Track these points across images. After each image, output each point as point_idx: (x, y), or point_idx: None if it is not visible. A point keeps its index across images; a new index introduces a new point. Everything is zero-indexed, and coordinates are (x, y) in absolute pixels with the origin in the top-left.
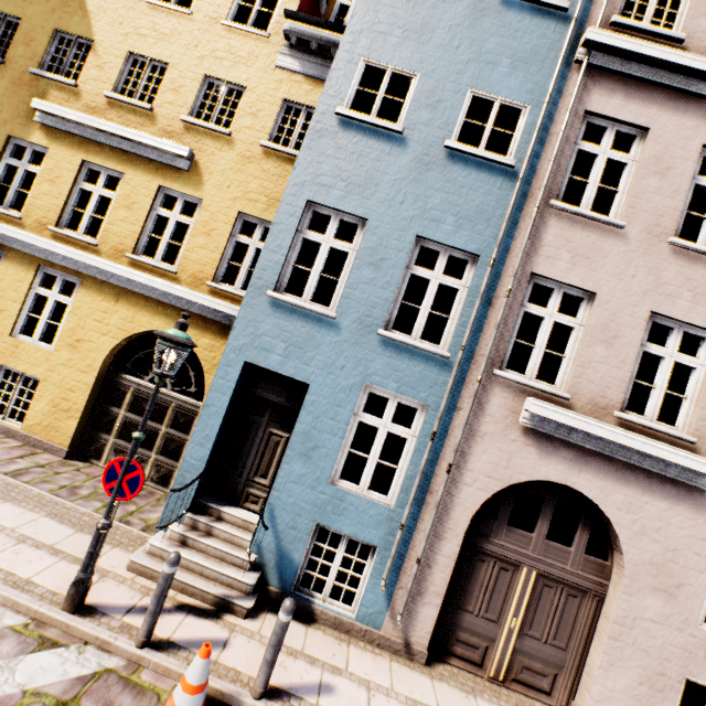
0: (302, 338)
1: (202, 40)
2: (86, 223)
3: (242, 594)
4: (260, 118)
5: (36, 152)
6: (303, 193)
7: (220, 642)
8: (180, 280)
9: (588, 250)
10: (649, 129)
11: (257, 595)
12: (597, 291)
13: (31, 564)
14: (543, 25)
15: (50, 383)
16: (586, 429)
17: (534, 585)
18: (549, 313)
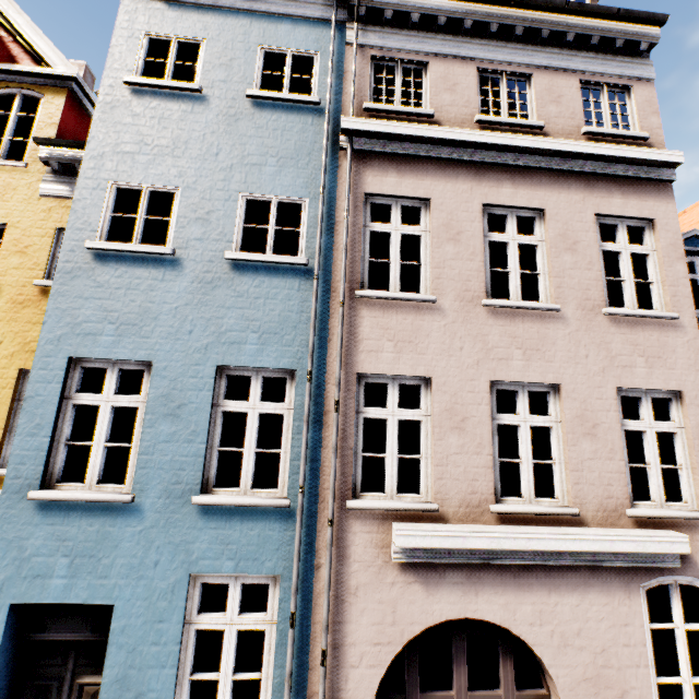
0: (92, 541)
1: None
2: None
3: None
4: (31, 254)
5: None
6: (62, 350)
7: None
8: None
9: (409, 333)
10: (430, 199)
11: None
12: (431, 375)
13: None
14: (300, 120)
15: None
16: (464, 545)
17: None
18: (391, 412)
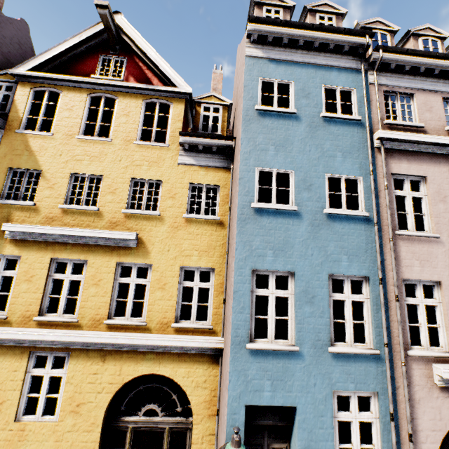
0: (280, 371)
1: (123, 156)
2: (63, 304)
3: None
4: (177, 199)
5: None
6: (247, 265)
7: None
8: (150, 329)
9: (426, 256)
10: (426, 176)
11: None
12: (441, 280)
13: None
14: (350, 130)
15: None
16: None
17: None
18: (420, 300)
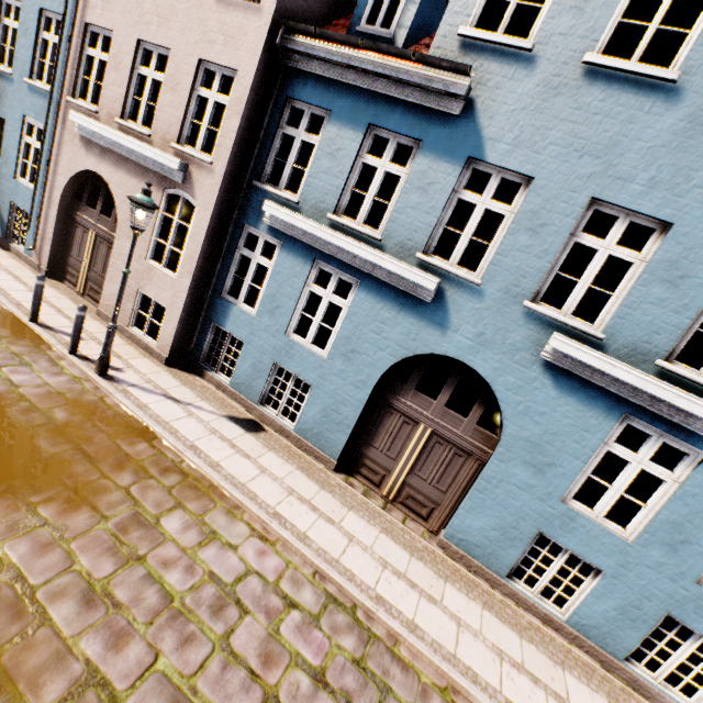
0: (3, 91)
1: None
2: None
3: None
4: None
5: None
6: None
7: None
8: None
9: None
10: None
11: None
12: (114, 30)
13: None
14: None
15: None
16: (91, 128)
17: (95, 241)
18: (98, 54)
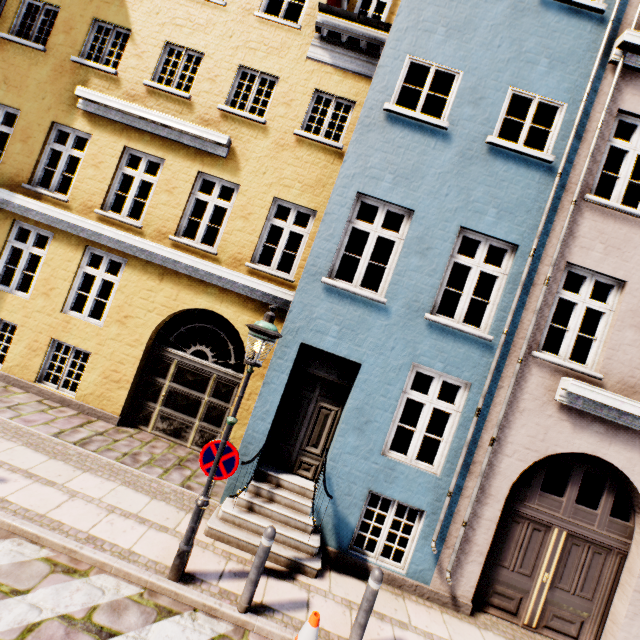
0: (354, 321)
1: (236, 31)
2: (129, 206)
3: (308, 555)
4: (293, 108)
5: (64, 134)
6: (353, 185)
7: (303, 603)
8: (220, 261)
9: (620, 242)
10: None
11: (321, 555)
12: (627, 280)
13: (126, 534)
14: (579, 26)
15: (100, 356)
16: (620, 407)
17: (564, 543)
18: (582, 299)
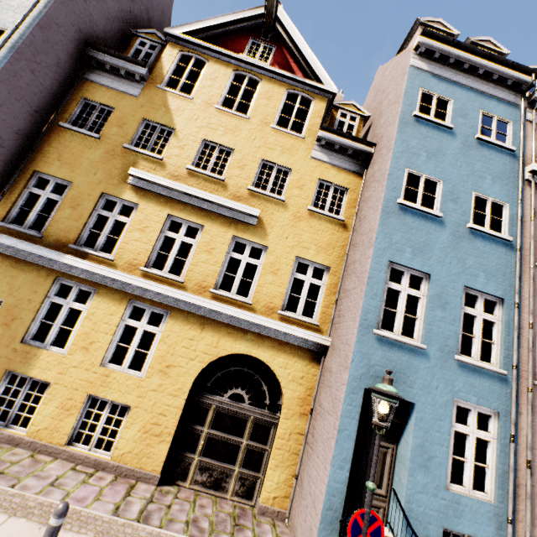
0: (404, 365)
1: (257, 136)
2: (170, 263)
3: None
4: (304, 190)
5: None
6: (385, 256)
7: None
8: (255, 310)
9: None
10: None
11: None
12: None
13: None
14: (503, 158)
15: (141, 409)
16: None
17: None
18: None
